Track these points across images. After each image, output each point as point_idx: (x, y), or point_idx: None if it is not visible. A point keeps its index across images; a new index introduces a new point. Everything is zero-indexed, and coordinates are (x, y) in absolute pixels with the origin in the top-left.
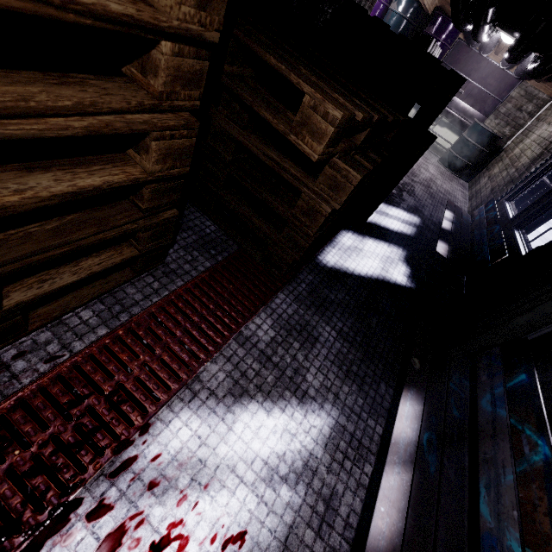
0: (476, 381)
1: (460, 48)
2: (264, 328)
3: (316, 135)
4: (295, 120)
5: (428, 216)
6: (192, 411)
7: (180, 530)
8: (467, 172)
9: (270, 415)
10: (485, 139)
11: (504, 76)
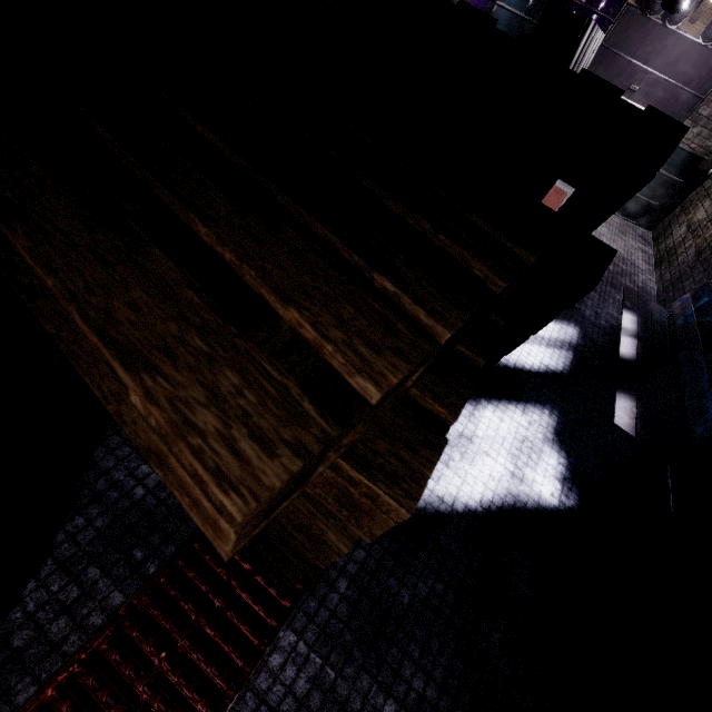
0: None
1: (629, 20)
2: None
3: (201, 511)
4: (141, 436)
5: (591, 317)
6: None
7: None
8: (648, 213)
9: None
10: (678, 163)
11: (708, 56)
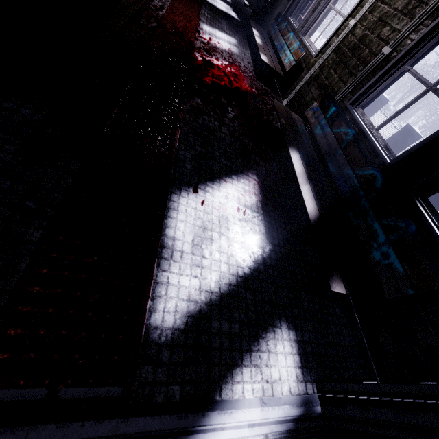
0: (269, 34)
1: None
2: (206, 14)
3: None
4: None
5: None
6: (206, 25)
7: (220, 43)
8: None
9: (222, 34)
10: None
11: None
